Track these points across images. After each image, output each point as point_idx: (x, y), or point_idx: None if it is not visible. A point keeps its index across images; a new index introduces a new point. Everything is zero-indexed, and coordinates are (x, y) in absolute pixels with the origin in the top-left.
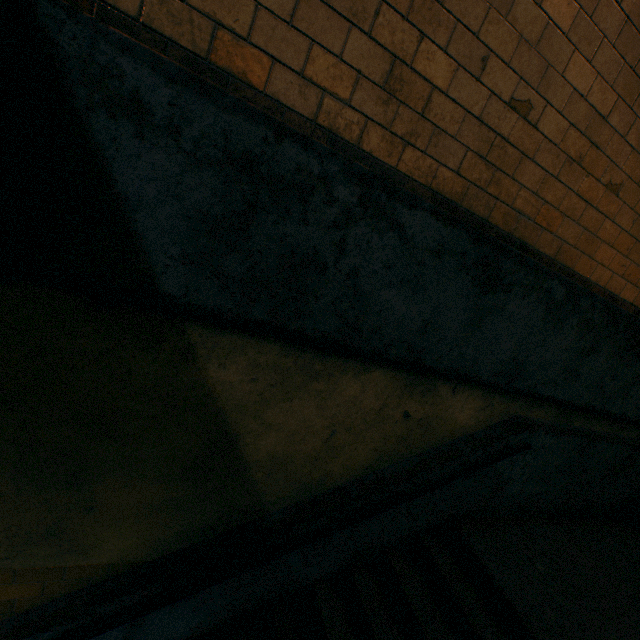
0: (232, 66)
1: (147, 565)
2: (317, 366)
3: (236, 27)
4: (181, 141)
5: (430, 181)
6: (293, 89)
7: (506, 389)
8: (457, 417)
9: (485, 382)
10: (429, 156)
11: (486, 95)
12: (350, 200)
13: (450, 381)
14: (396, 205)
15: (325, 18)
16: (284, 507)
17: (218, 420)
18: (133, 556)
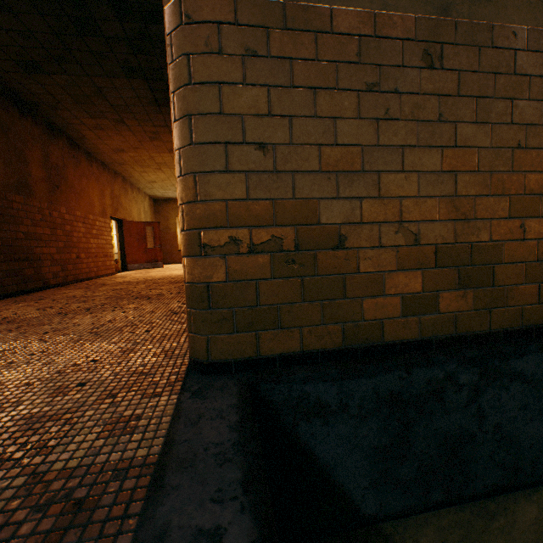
0: (358, 339)
1: None
2: (490, 506)
3: (353, 318)
4: (349, 410)
5: (519, 321)
6: (398, 328)
7: None
8: None
9: None
10: (510, 306)
11: (534, 243)
12: (472, 379)
13: None
14: (508, 361)
15: (403, 277)
16: None
17: None
18: None
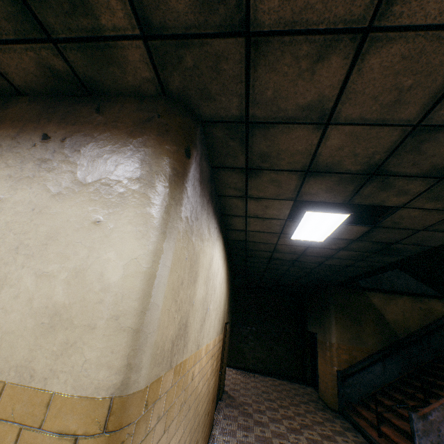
0: None
1: (378, 350)
2: (390, 297)
3: None
4: None
5: None
6: None
7: (443, 296)
8: (436, 308)
9: (434, 295)
10: None
11: None
12: None
13: (425, 297)
14: None
15: None
16: (403, 336)
17: (377, 310)
18: (374, 347)
